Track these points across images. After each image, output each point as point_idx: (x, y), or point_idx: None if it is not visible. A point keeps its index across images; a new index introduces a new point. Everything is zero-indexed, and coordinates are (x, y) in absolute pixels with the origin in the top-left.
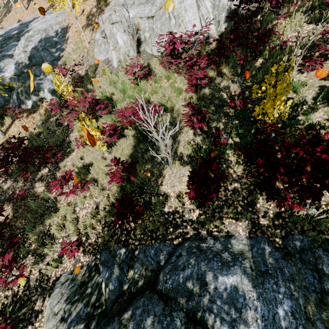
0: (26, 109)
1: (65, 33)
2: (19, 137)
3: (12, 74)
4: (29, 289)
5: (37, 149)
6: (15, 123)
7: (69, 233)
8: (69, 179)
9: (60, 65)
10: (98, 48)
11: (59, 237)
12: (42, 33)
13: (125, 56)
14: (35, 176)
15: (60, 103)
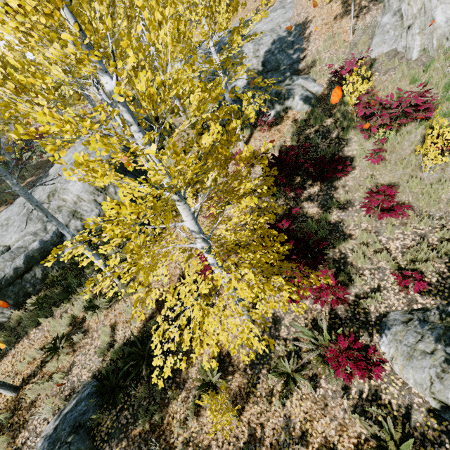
0: (264, 121)
1: (302, 29)
2: (296, 146)
3: (244, 83)
4: (338, 318)
5: (323, 159)
6: (254, 137)
7: (379, 266)
8: (391, 196)
9: (302, 68)
10: (382, 36)
11: (363, 267)
12: (272, 34)
13: (441, 40)
14: (300, 194)
15: (366, 102)
